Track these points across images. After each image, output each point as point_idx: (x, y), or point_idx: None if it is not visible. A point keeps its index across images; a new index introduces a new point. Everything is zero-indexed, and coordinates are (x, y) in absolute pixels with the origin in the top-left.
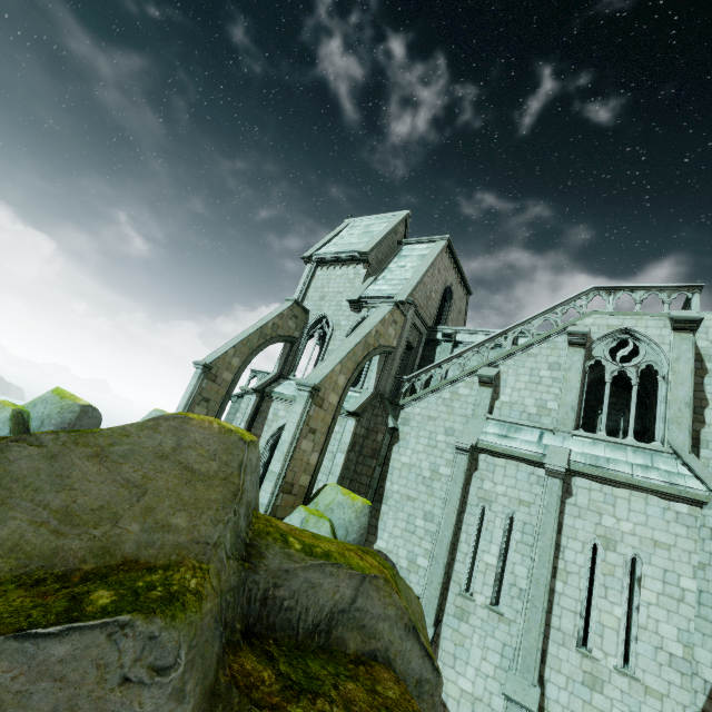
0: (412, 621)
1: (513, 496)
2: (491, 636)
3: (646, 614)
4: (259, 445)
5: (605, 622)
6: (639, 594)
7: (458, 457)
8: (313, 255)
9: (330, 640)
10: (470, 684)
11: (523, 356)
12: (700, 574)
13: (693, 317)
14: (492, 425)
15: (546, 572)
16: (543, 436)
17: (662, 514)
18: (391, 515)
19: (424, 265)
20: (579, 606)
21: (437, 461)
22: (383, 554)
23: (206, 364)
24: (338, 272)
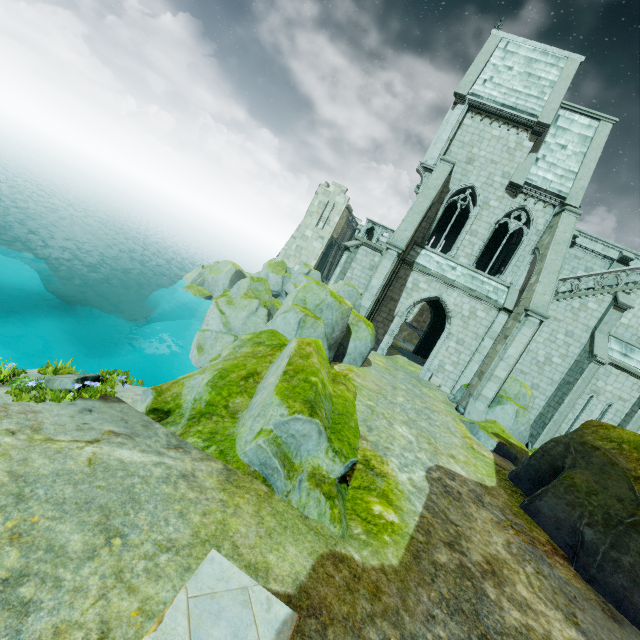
0: None
1: (616, 394)
2: None
3: None
4: (397, 309)
5: None
6: None
7: (592, 365)
8: (469, 93)
9: None
10: None
11: None
12: None
13: None
14: (613, 342)
15: None
16: None
17: None
18: None
19: (592, 158)
20: None
21: (553, 352)
22: None
23: (404, 249)
24: (495, 131)
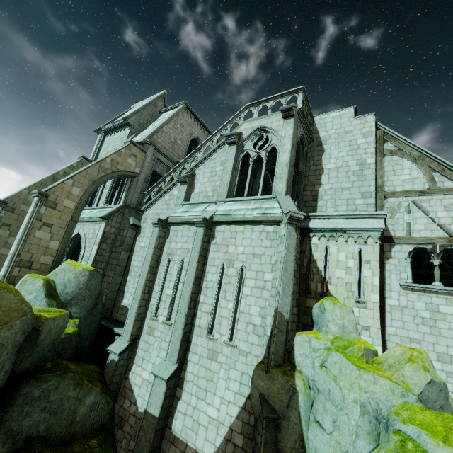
0: None
1: (185, 248)
2: (164, 341)
3: (245, 303)
4: None
5: (223, 314)
6: (242, 291)
7: (154, 230)
8: (101, 128)
9: None
10: (148, 374)
11: (208, 161)
12: (274, 268)
13: (290, 105)
14: (183, 207)
15: (189, 289)
16: (208, 206)
17: (259, 236)
18: (132, 281)
19: (164, 120)
20: (210, 308)
21: None
22: (125, 307)
23: (0, 199)
24: (116, 135)
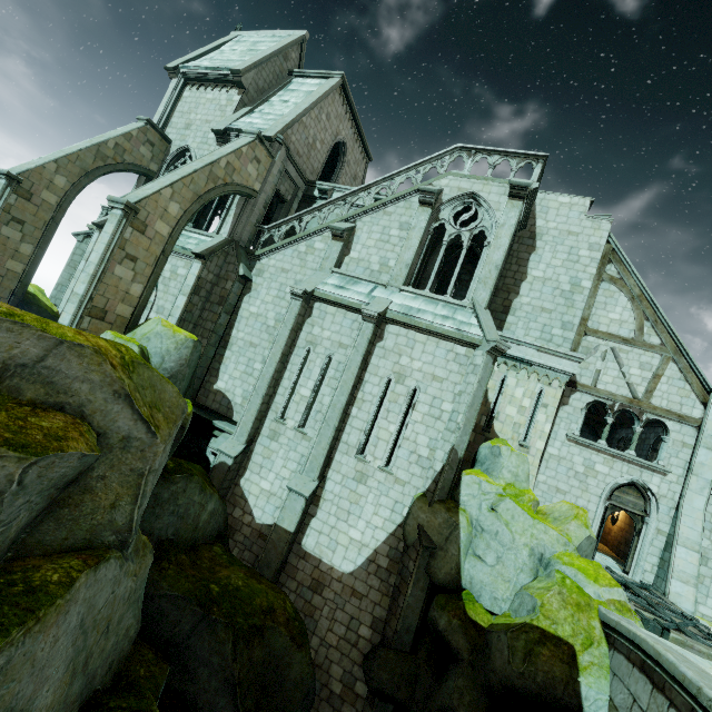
0: (125, 390)
1: (335, 340)
2: (293, 451)
3: (412, 429)
4: None
5: (381, 436)
6: (411, 415)
7: (293, 303)
8: (179, 67)
9: (0, 387)
10: (269, 485)
11: (380, 214)
12: (457, 399)
13: (526, 184)
14: (334, 278)
15: (343, 399)
16: (375, 290)
17: (446, 355)
18: (233, 360)
19: (307, 101)
20: (365, 426)
21: (283, 311)
22: (221, 393)
23: (10, 173)
24: (209, 95)
